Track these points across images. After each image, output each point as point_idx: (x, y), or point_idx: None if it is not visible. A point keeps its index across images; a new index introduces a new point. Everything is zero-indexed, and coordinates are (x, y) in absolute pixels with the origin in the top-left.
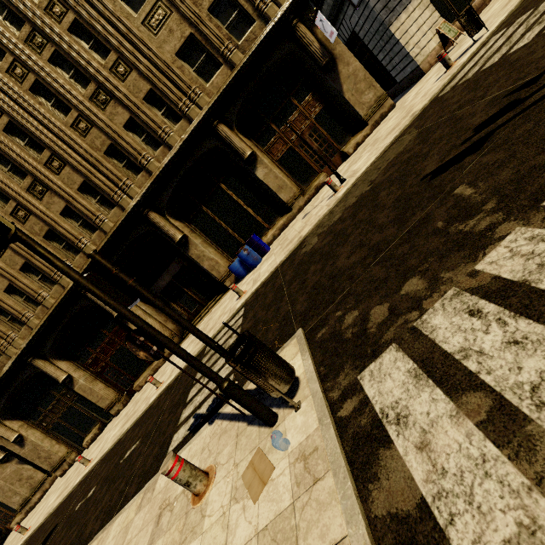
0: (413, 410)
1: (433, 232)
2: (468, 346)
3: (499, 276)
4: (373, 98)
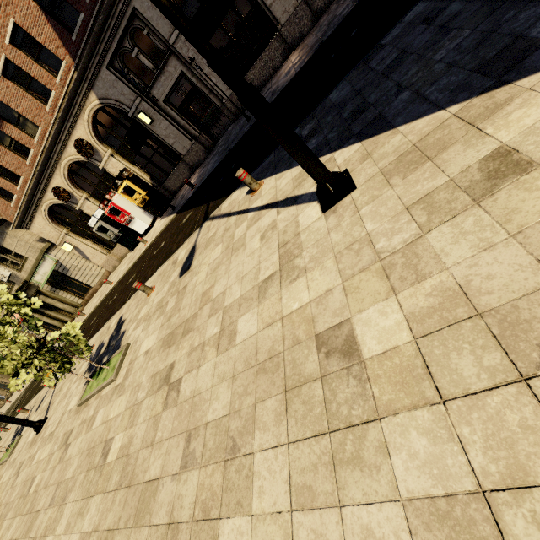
0: None
1: None
2: None
3: None
4: None
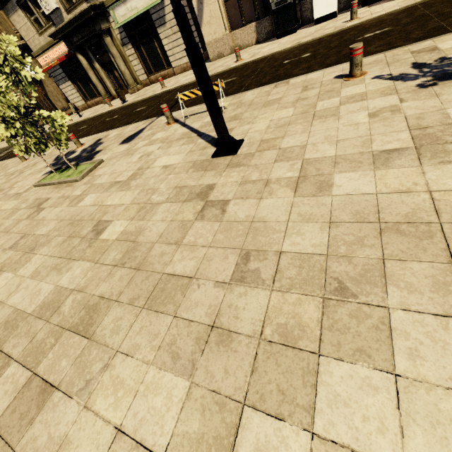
0: None
1: None
2: None
3: None
4: (62, 106)
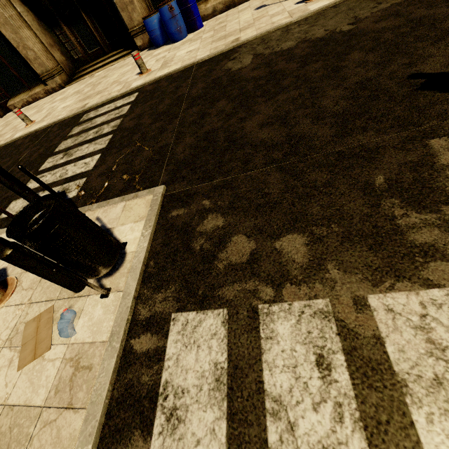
0: (190, 420)
1: (364, 186)
2: (287, 403)
3: (383, 341)
4: None
